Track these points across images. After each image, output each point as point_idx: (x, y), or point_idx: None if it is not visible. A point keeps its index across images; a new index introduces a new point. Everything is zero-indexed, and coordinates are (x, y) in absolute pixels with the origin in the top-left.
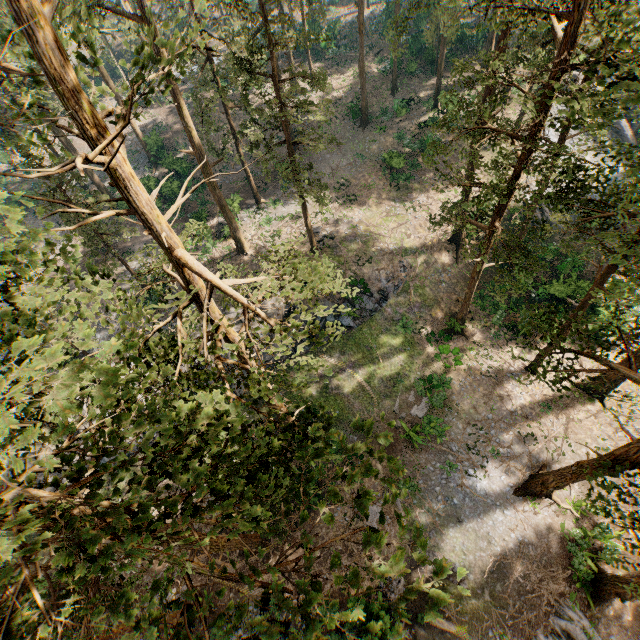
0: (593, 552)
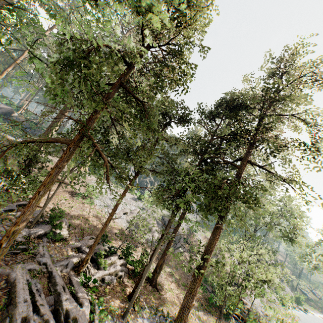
0: None
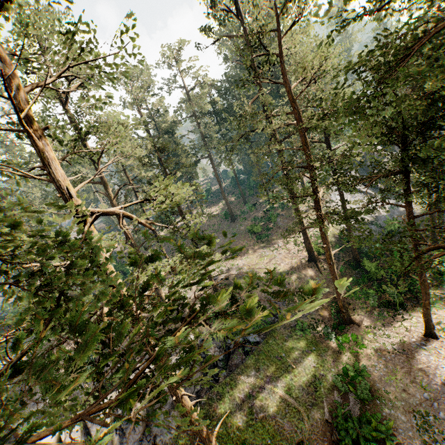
0: None
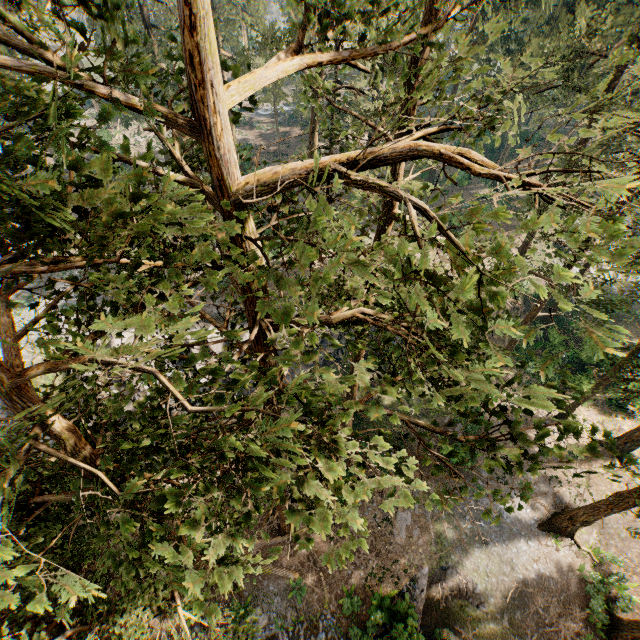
0: (608, 599)
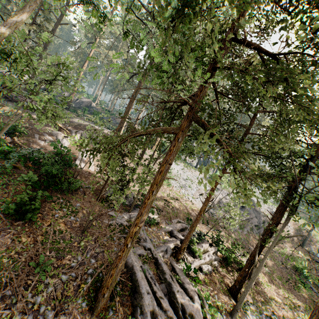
0: None
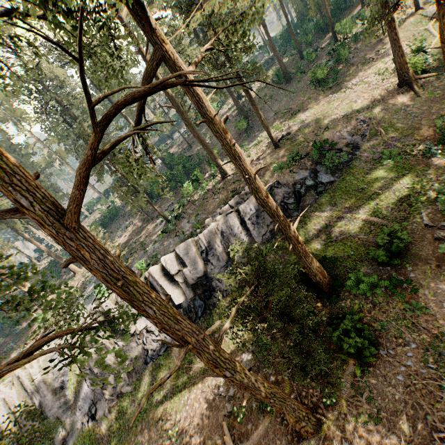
0: None
